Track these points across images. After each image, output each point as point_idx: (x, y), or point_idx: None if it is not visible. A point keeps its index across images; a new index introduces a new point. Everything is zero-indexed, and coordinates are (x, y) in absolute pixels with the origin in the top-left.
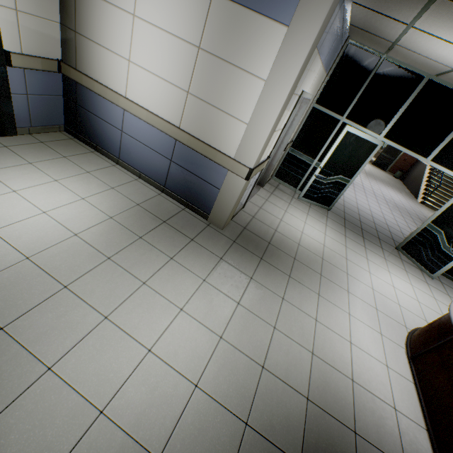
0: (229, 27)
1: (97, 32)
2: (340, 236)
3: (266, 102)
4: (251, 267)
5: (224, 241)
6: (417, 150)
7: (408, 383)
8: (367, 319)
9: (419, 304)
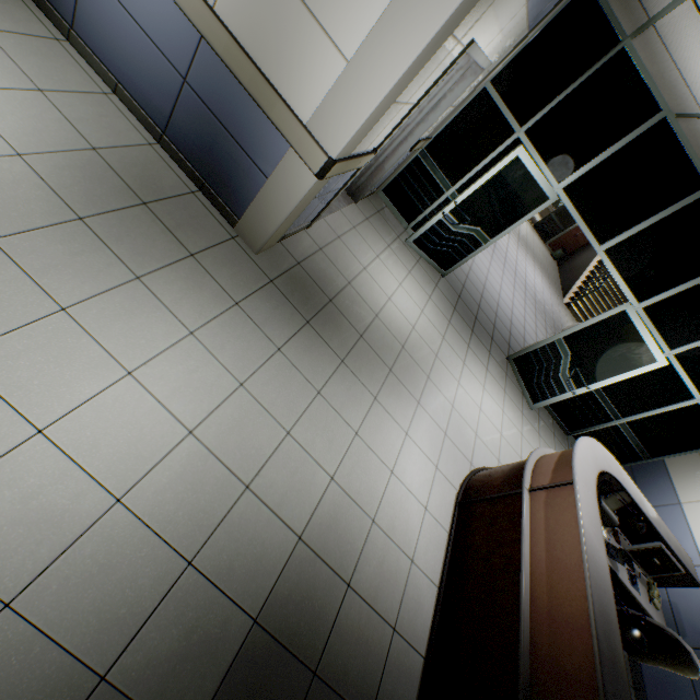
0: None
1: None
2: (442, 320)
3: (395, 27)
4: (285, 332)
5: (254, 276)
6: (595, 228)
7: (441, 533)
8: (428, 445)
9: (500, 438)
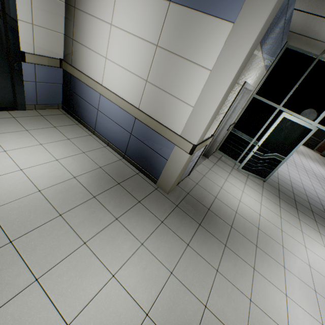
0: (182, 27)
1: (86, 38)
2: (274, 206)
3: (210, 88)
4: (189, 233)
5: (168, 205)
6: None
7: None
8: (306, 303)
9: None
